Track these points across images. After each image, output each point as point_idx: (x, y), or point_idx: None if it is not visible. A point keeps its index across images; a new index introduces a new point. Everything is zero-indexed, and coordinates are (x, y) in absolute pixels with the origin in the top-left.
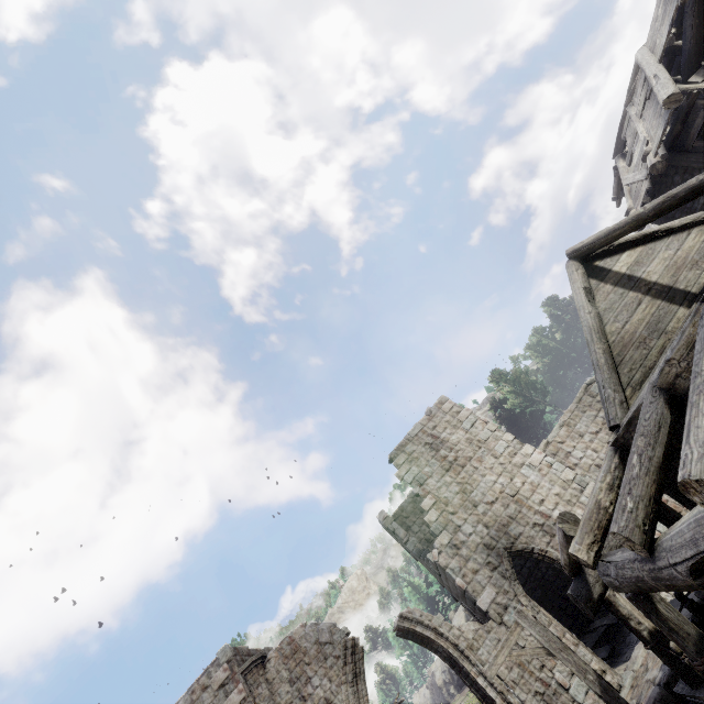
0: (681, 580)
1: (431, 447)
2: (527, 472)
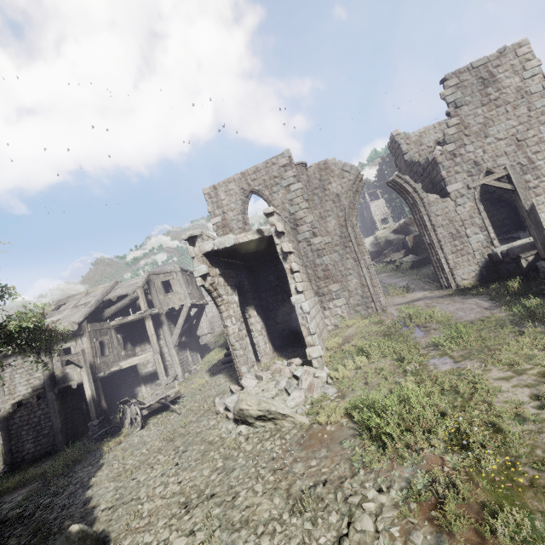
0: None
1: (483, 82)
2: (544, 130)
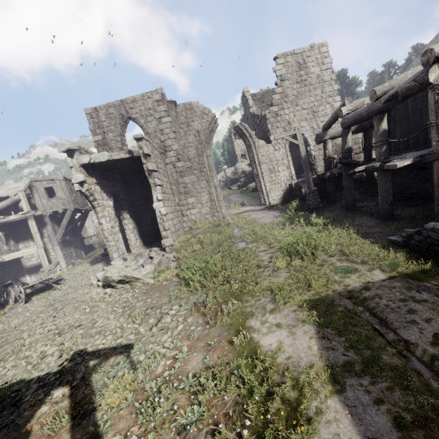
0: (378, 106)
1: (299, 66)
2: (328, 107)
